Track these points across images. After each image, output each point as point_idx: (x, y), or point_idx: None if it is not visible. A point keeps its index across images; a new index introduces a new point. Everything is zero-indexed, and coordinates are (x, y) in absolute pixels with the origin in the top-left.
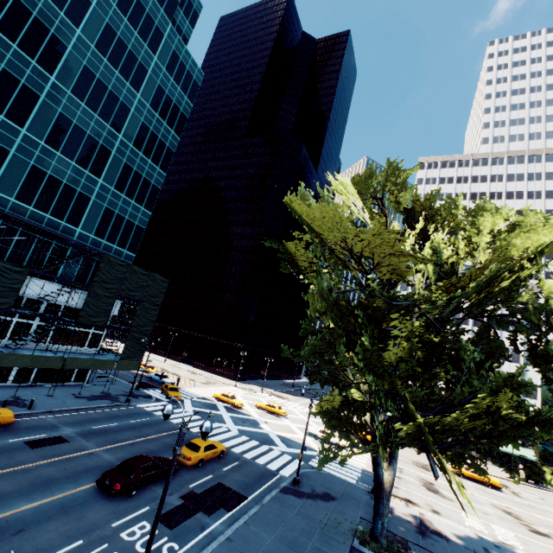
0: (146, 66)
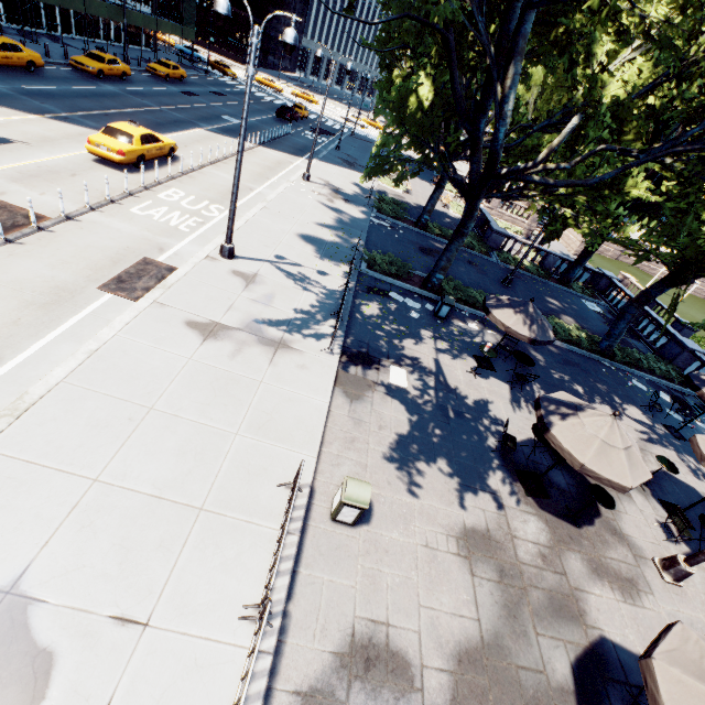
0: None
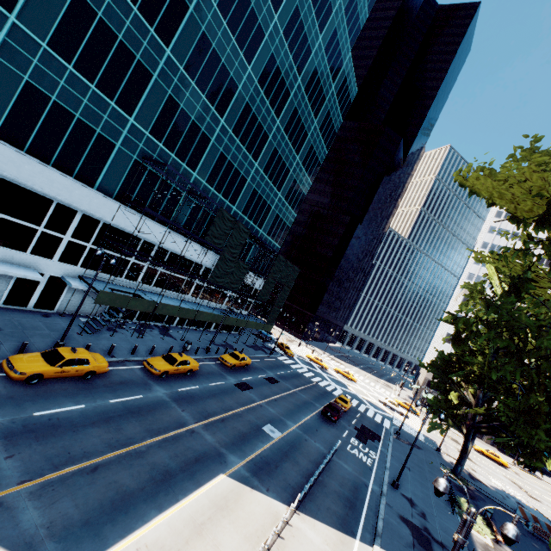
0: (326, 95)
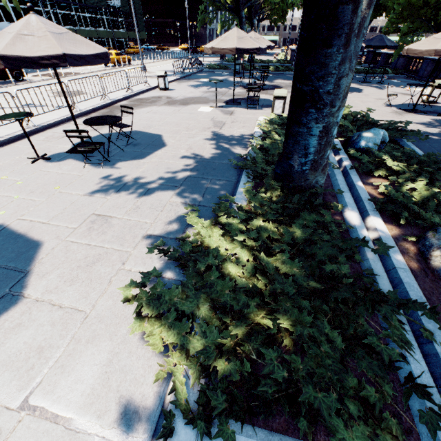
0: None
